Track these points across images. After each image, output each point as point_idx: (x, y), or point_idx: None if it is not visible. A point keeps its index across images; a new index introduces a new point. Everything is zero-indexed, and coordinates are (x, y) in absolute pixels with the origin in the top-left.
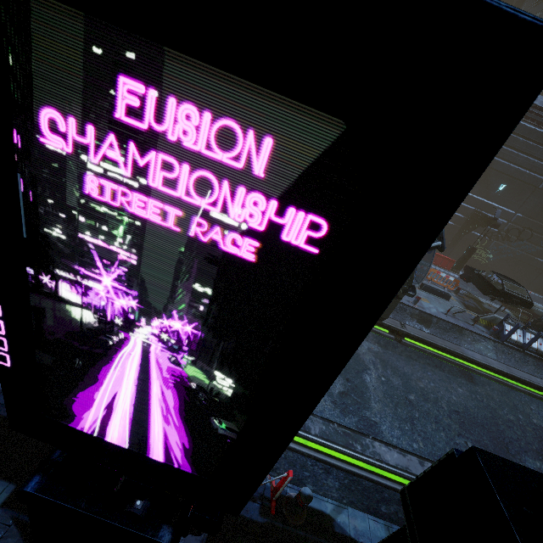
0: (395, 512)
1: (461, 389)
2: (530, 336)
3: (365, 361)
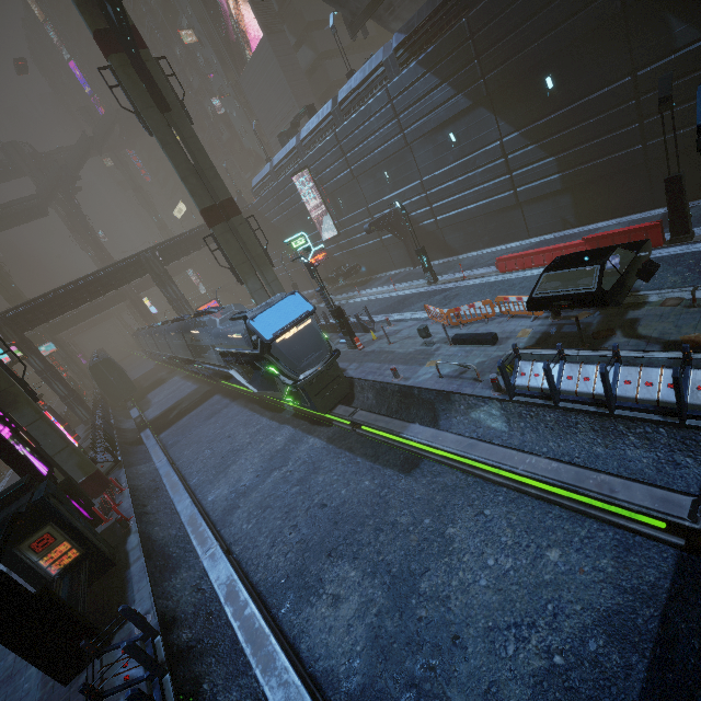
0: (176, 552)
1: (370, 481)
2: (578, 369)
3: (292, 458)
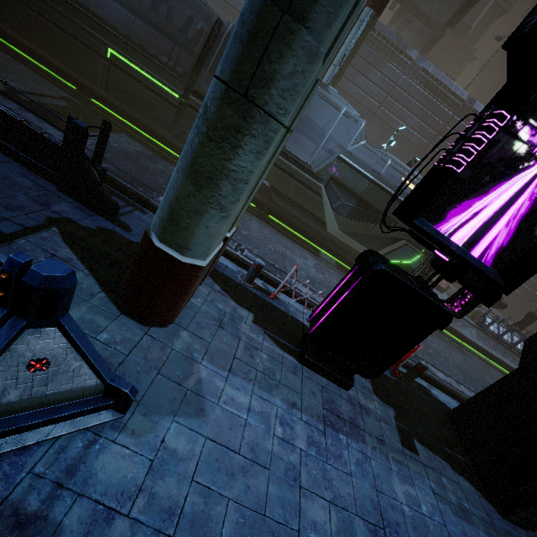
0: None
1: (458, 356)
2: (503, 329)
3: None
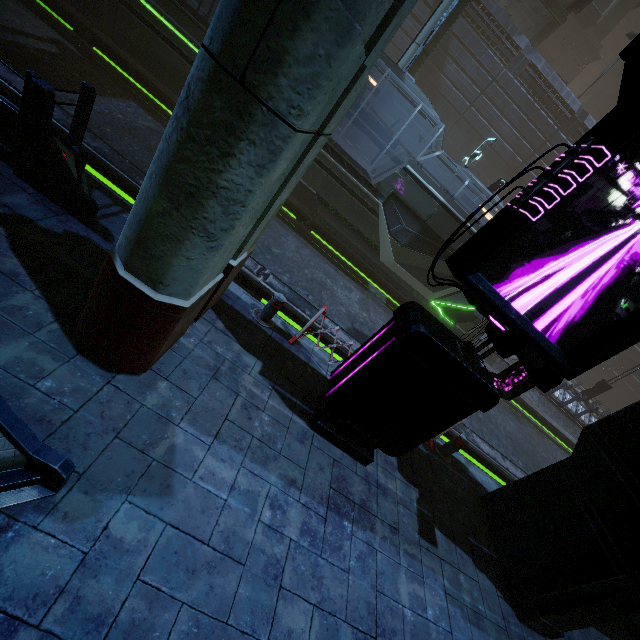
0: None
1: (512, 422)
2: (569, 397)
3: None
